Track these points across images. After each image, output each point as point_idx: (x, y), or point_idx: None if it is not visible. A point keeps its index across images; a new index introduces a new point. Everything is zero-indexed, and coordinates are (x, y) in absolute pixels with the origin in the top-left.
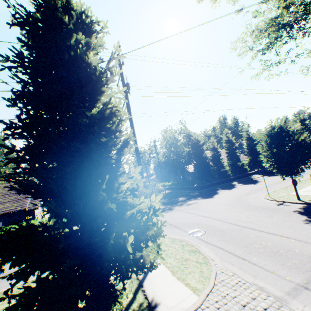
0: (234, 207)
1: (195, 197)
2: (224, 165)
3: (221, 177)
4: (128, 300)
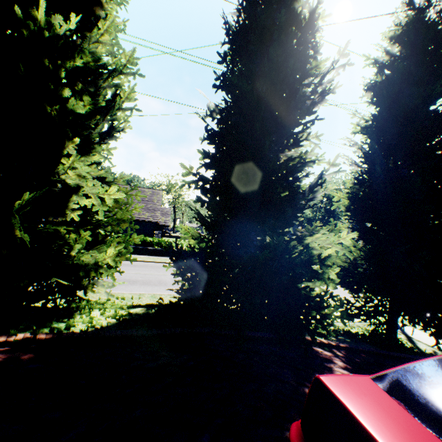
0: None
1: None
2: None
3: None
4: (408, 342)
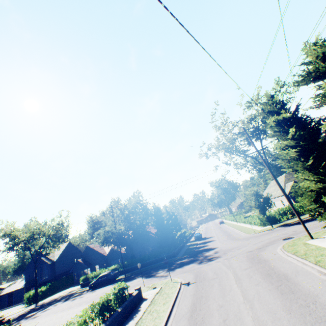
0: (257, 237)
1: (195, 254)
2: None
3: None
4: None
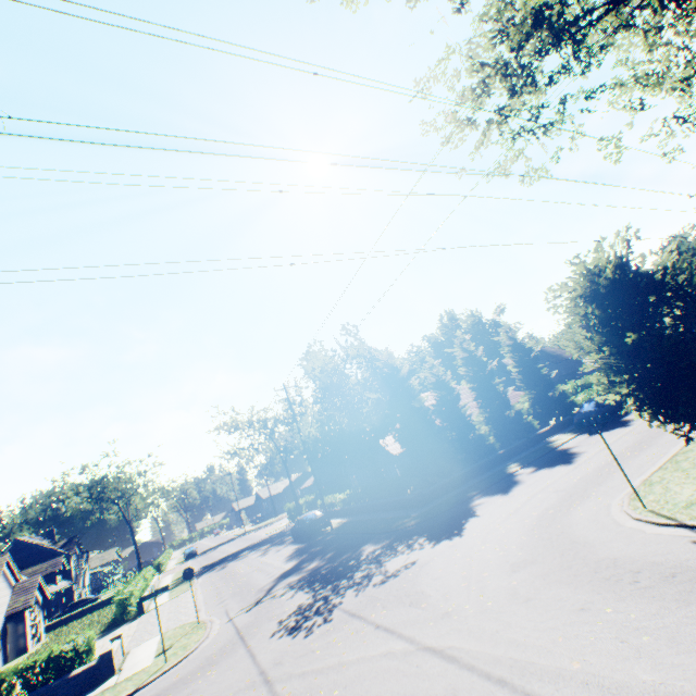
0: (544, 580)
1: (410, 535)
2: (475, 422)
3: (473, 456)
4: None
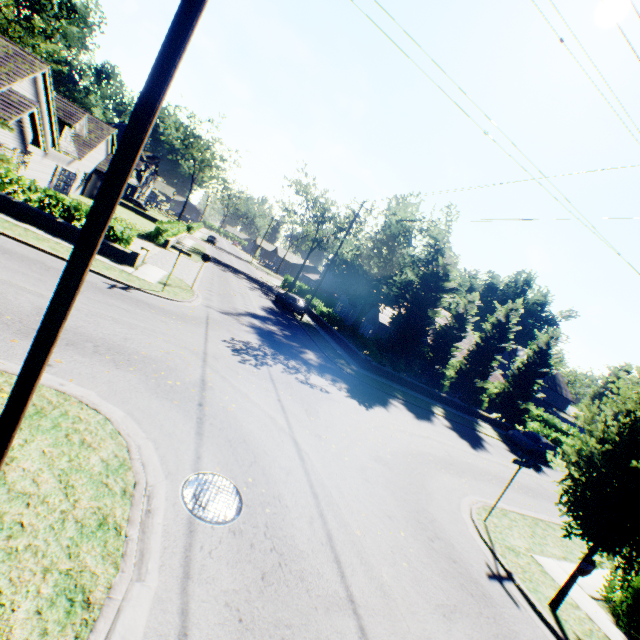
0: (386, 483)
1: (339, 376)
2: (450, 362)
3: (423, 378)
4: None
